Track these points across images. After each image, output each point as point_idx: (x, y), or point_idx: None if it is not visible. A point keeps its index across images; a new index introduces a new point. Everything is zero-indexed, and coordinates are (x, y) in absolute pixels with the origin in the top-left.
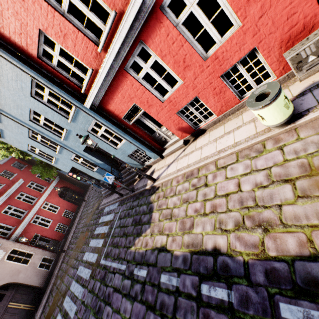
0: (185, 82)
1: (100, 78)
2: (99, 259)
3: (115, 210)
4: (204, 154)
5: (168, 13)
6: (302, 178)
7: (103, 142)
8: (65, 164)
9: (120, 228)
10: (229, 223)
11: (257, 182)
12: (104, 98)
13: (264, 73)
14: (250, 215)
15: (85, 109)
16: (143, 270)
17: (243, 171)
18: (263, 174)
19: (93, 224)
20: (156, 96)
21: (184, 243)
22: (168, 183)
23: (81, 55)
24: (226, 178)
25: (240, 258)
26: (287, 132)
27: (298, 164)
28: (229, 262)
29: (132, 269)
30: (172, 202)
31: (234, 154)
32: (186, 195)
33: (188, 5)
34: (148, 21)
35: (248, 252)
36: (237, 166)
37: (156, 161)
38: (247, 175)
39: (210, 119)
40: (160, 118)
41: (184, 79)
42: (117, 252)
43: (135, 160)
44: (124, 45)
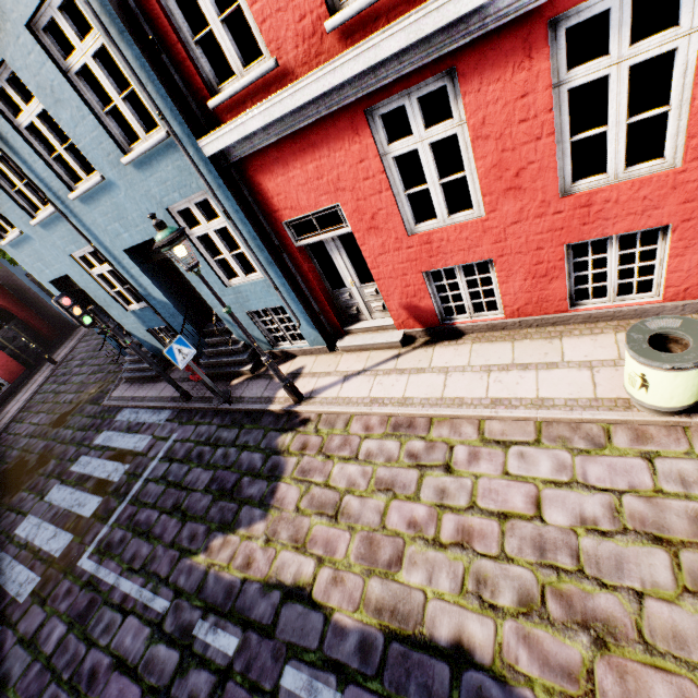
0: (488, 220)
1: (291, 97)
2: (77, 554)
3: (156, 429)
4: (452, 391)
5: (558, 44)
6: (697, 548)
7: (198, 254)
8: (43, 260)
9: (168, 485)
10: (503, 591)
11: (587, 516)
12: (264, 153)
13: (618, 270)
14: (562, 589)
15: (194, 154)
16: (228, 636)
17: (553, 475)
18: (603, 501)
19: (72, 440)
20: (402, 214)
21: (367, 601)
22: (339, 421)
23: (267, 6)
24: (505, 473)
25: (529, 694)
26: (666, 427)
27: (688, 512)
28: (496, 695)
29: (191, 620)
30: (344, 475)
31: (530, 423)
32: (387, 473)
33: (611, 57)
34: (503, 33)
35: (551, 685)
36: (537, 454)
37: (314, 351)
38: (561, 487)
39: (485, 317)
40: (380, 267)
41: (490, 211)
42: (146, 553)
43: (260, 328)
44: (407, 55)
